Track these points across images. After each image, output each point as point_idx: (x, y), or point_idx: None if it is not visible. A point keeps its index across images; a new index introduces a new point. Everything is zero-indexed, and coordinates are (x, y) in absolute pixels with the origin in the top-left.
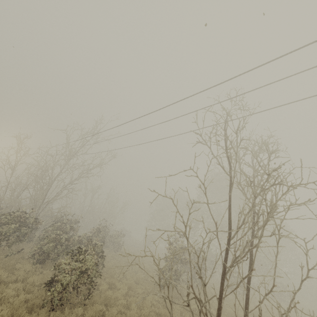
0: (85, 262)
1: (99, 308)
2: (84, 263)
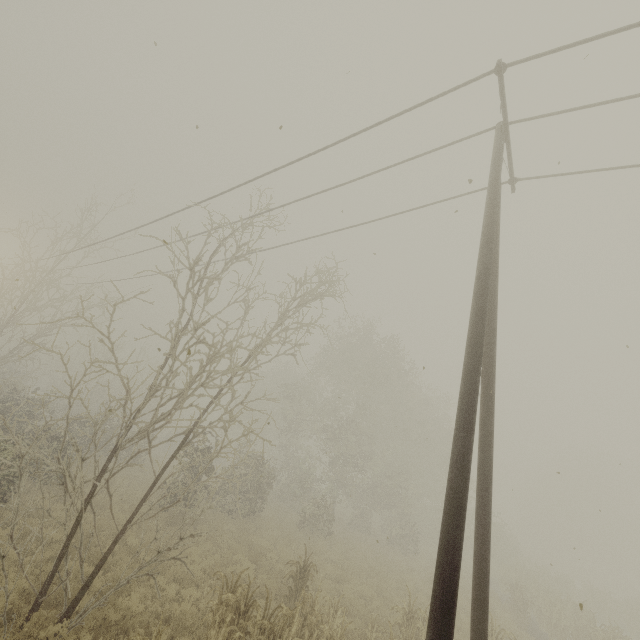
0: None
1: (2, 513)
2: None
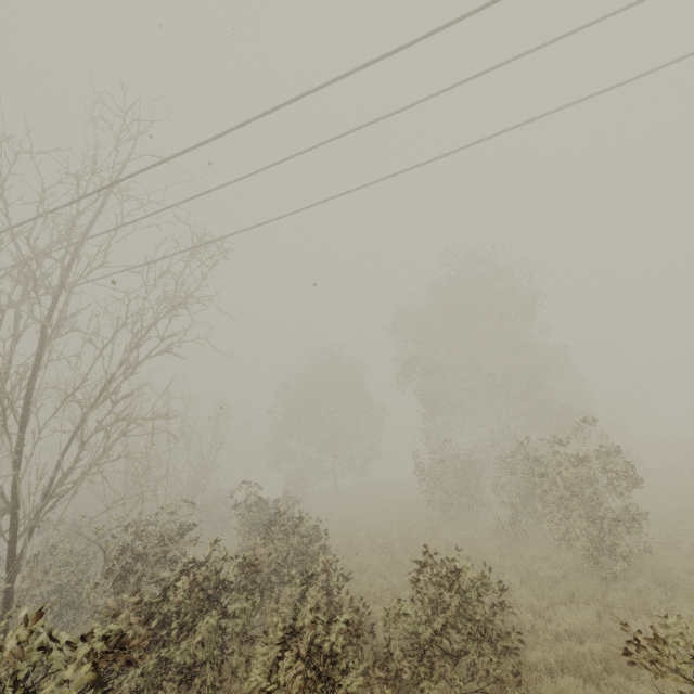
0: None
1: None
2: None
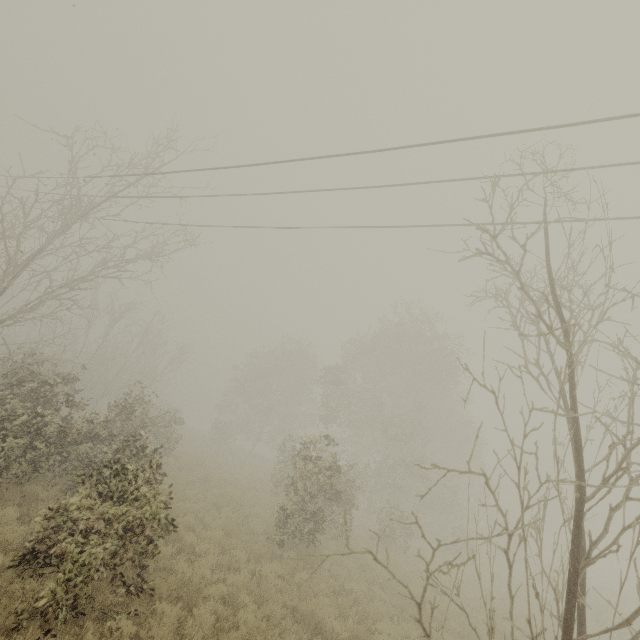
0: (142, 504)
1: (179, 620)
2: (139, 505)
